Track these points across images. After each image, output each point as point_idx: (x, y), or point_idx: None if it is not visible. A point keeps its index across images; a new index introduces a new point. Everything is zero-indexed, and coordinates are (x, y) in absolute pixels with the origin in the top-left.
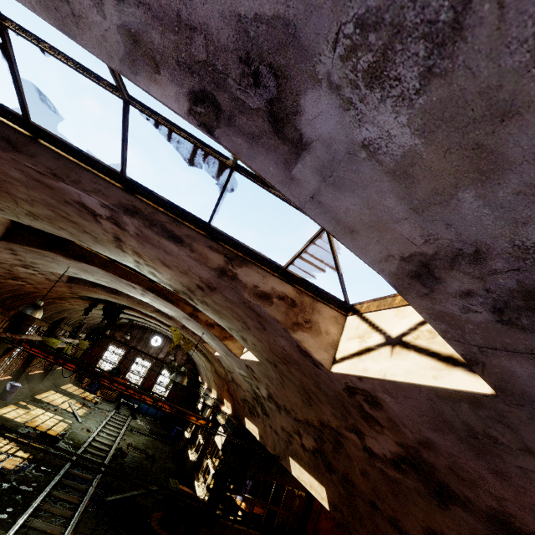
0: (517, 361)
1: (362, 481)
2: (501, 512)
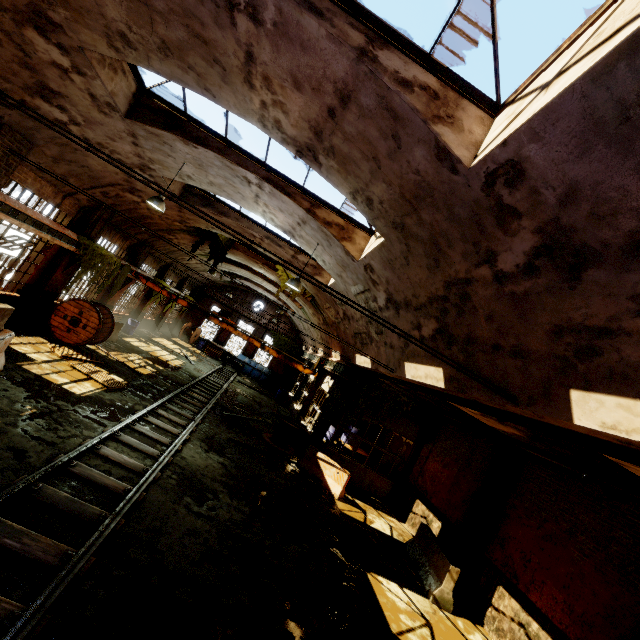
0: None
1: (486, 328)
2: (639, 230)
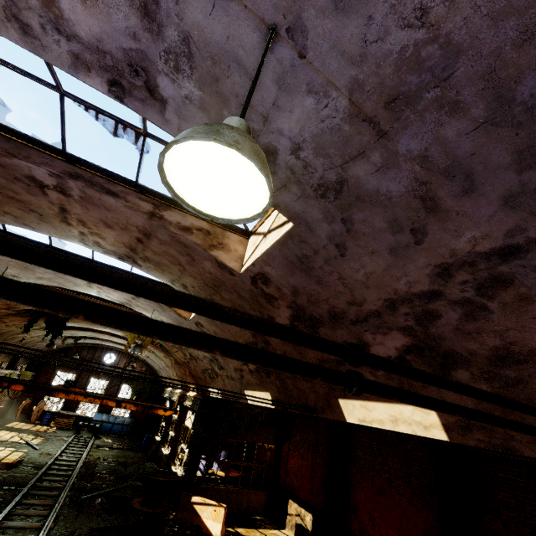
0: (283, 194)
1: None
2: (331, 310)
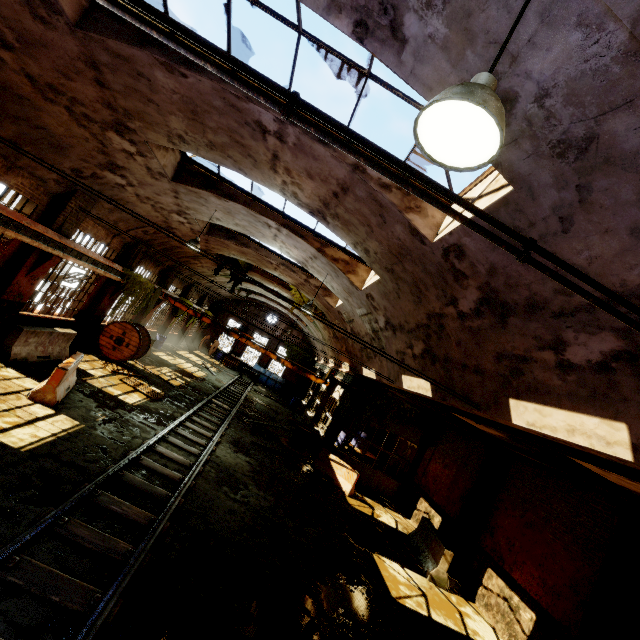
0: (510, 151)
1: (457, 351)
2: (530, 297)
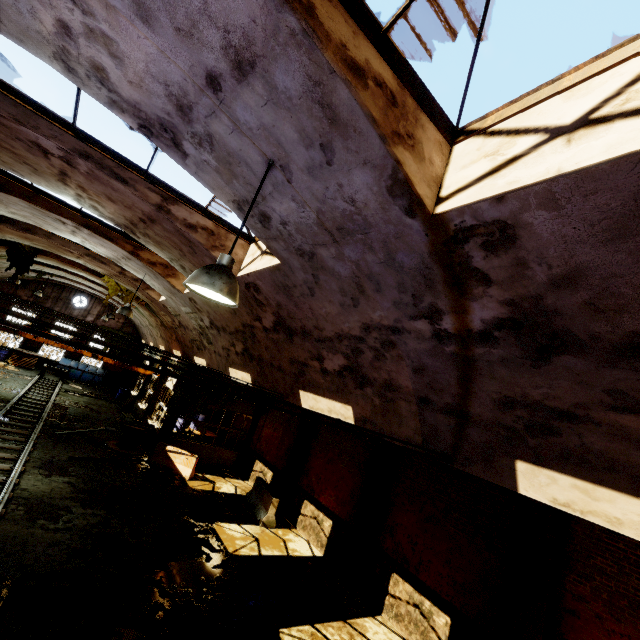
0: (274, 243)
1: (266, 354)
2: (303, 327)
